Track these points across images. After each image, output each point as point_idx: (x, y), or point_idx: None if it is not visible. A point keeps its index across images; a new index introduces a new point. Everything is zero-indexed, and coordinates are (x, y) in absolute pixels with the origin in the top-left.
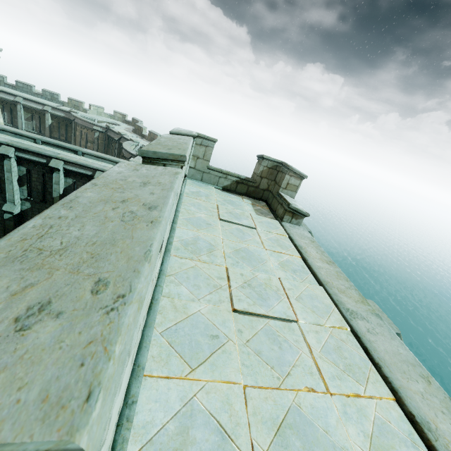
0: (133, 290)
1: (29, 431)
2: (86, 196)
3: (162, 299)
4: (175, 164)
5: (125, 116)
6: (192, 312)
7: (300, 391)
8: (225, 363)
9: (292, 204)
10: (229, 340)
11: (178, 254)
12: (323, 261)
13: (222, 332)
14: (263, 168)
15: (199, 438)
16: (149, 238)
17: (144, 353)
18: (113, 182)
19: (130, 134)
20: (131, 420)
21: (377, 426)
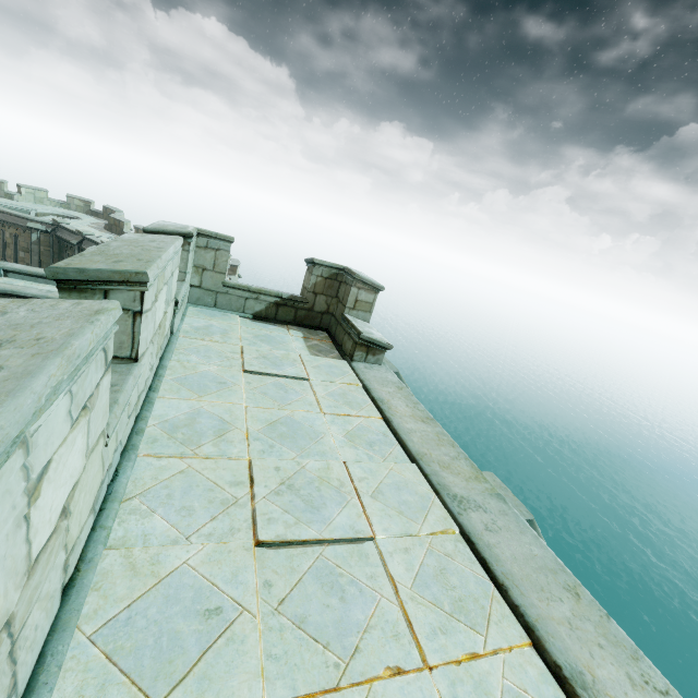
0: None
1: None
2: None
3: (105, 554)
4: (128, 289)
5: (90, 204)
6: (169, 569)
7: (376, 681)
8: (231, 667)
9: (363, 333)
10: (243, 612)
11: (154, 451)
12: (417, 418)
13: (230, 597)
14: (317, 279)
15: None
16: None
17: None
18: None
19: (101, 233)
20: None
21: None
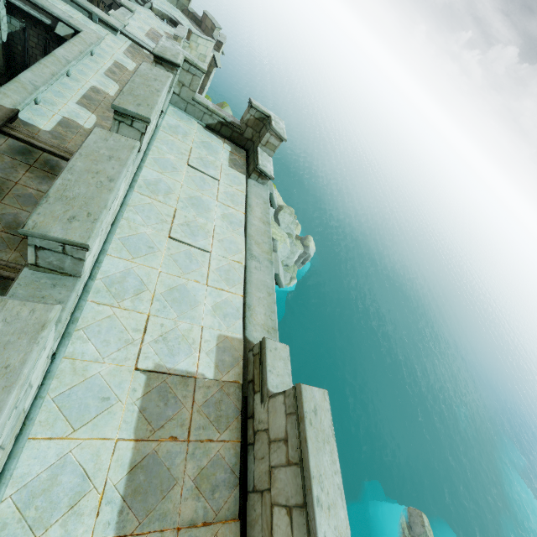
0: (100, 218)
1: (79, 240)
2: (78, 166)
3: (122, 220)
4: (142, 123)
5: None
6: (140, 232)
7: (191, 280)
8: (153, 260)
9: (259, 166)
10: (159, 251)
11: (140, 191)
12: (261, 220)
13: (157, 246)
14: (250, 117)
15: (130, 281)
16: (107, 199)
17: (108, 245)
18: (92, 153)
19: None
20: (99, 268)
21: (223, 301)
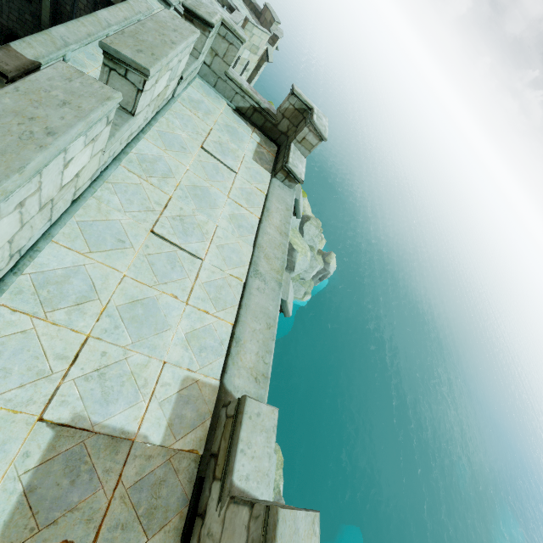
0: (0, 185)
1: None
2: (3, 103)
3: (91, 199)
4: (138, 75)
5: None
6: (112, 218)
7: (165, 294)
8: (119, 259)
9: (289, 164)
10: (132, 248)
11: (128, 167)
12: (279, 230)
13: (130, 241)
14: (289, 106)
15: (75, 283)
16: (30, 159)
17: (57, 228)
18: (36, 91)
19: None
20: (33, 258)
21: (205, 328)
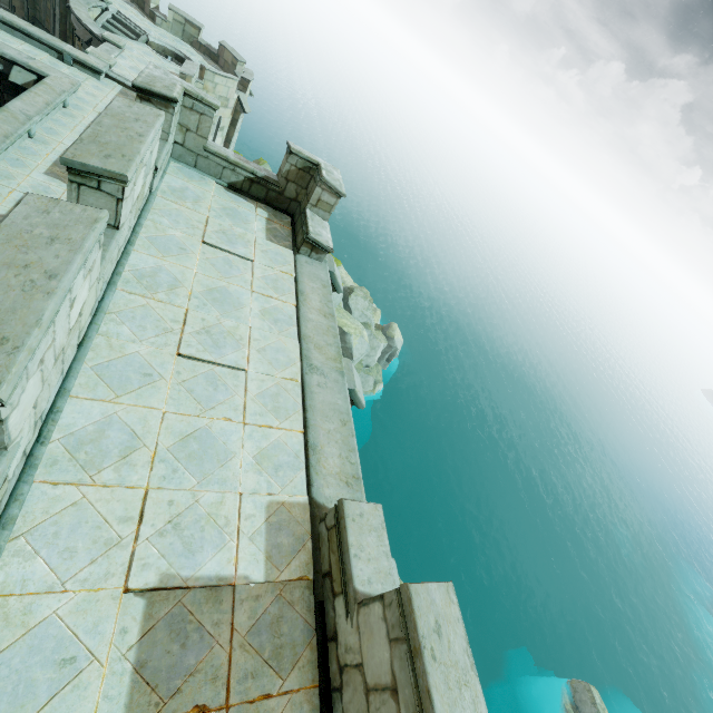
0: (25, 345)
1: None
2: None
3: (97, 337)
4: (114, 183)
5: None
6: (129, 352)
7: (217, 419)
8: (152, 395)
9: (311, 234)
10: (162, 379)
11: (127, 289)
12: (322, 312)
13: (157, 372)
14: (291, 168)
15: (113, 436)
16: (42, 309)
17: (72, 381)
18: (18, 235)
19: None
20: (56, 421)
21: (273, 445)
